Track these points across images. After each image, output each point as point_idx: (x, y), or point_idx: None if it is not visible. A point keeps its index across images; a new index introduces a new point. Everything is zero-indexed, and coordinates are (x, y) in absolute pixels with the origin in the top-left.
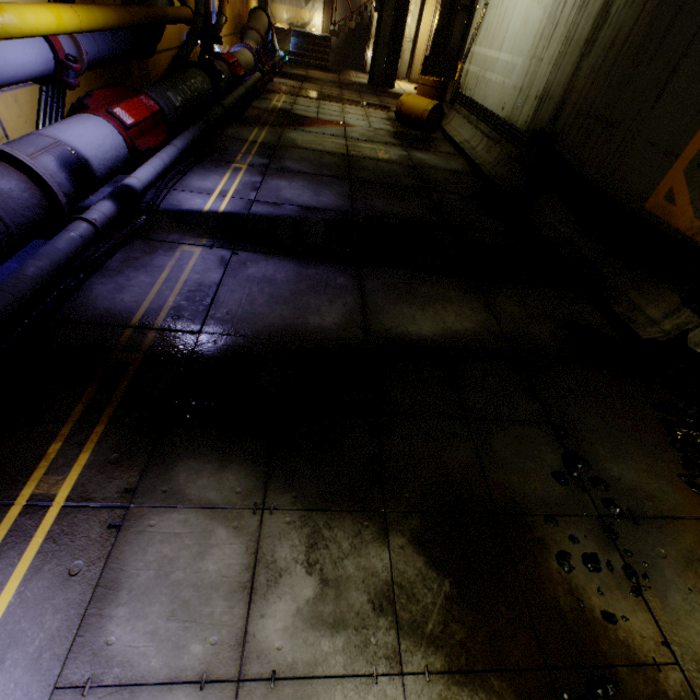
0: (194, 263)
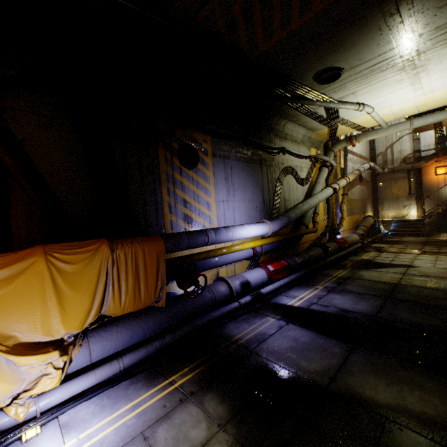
0: (267, 324)
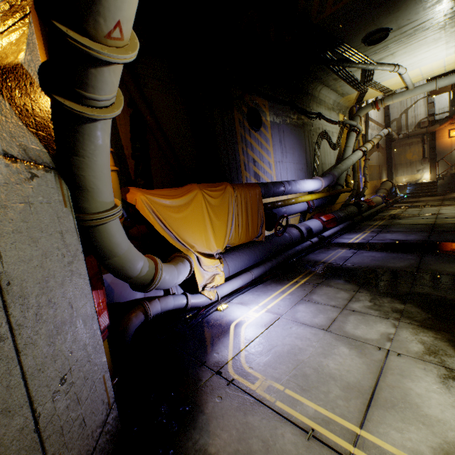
0: (342, 252)
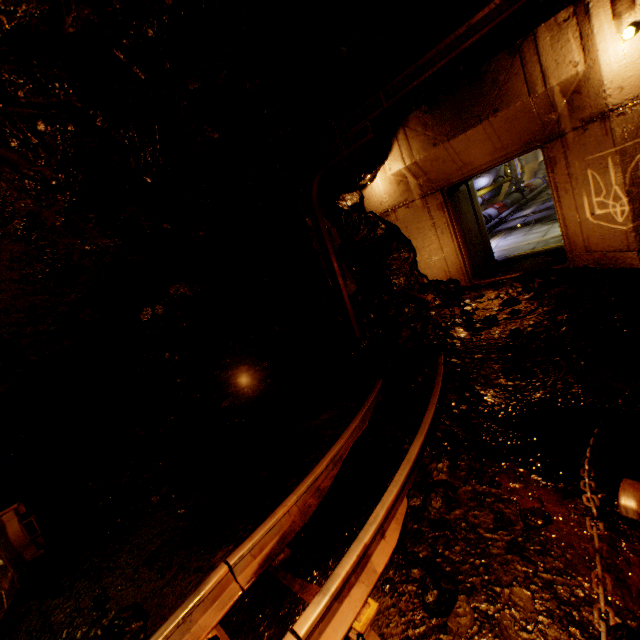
0: (518, 220)
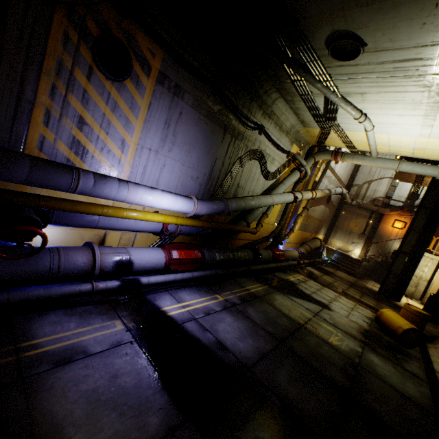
0: (105, 332)
